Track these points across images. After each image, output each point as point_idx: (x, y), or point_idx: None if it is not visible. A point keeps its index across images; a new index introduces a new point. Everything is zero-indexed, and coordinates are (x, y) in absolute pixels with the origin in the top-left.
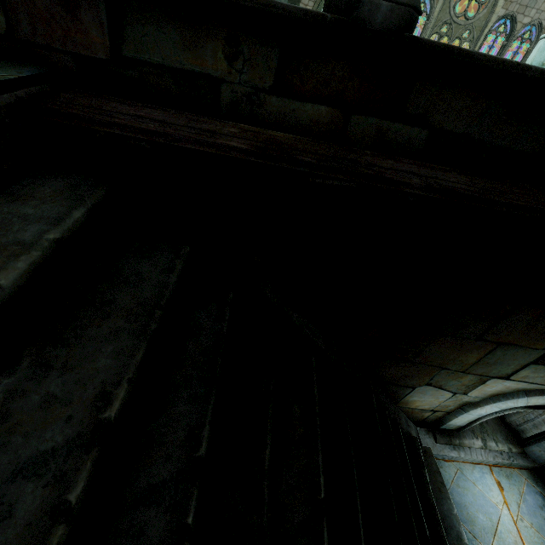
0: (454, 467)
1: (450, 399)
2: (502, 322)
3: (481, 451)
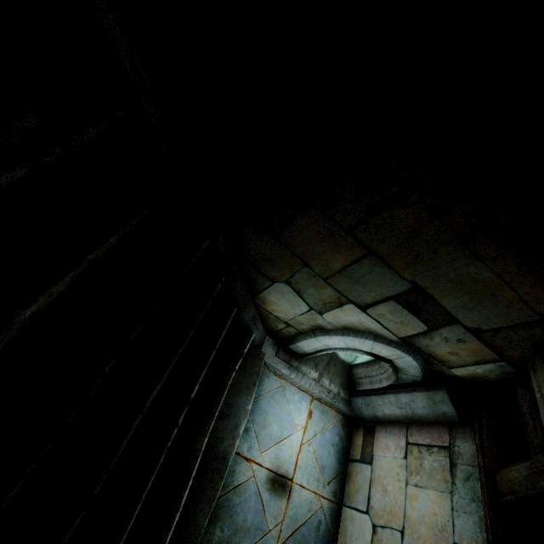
0: (280, 383)
1: (305, 315)
2: (382, 214)
3: (312, 382)
